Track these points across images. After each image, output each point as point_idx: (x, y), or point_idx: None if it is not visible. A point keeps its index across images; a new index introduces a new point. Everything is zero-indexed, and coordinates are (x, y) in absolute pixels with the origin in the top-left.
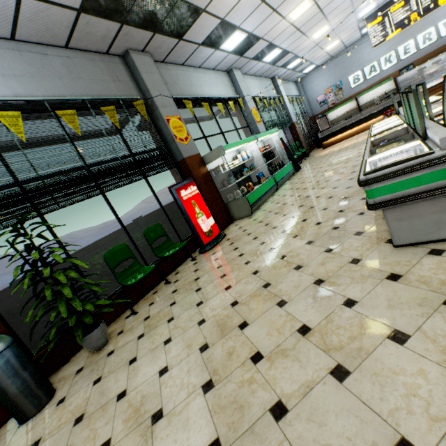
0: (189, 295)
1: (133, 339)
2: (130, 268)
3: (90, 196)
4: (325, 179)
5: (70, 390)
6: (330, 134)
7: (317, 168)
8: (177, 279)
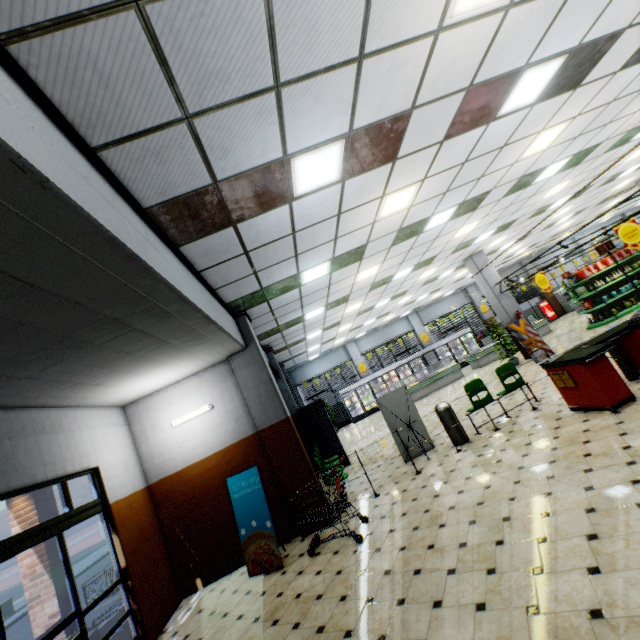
0: None
1: None
2: None
3: None
4: None
5: None
6: None
7: None
8: None
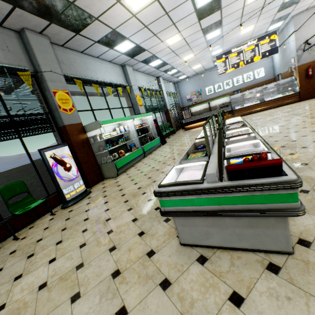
0: (20, 261)
1: None
2: None
3: None
4: (174, 157)
5: None
6: (190, 122)
7: (174, 145)
8: (26, 235)
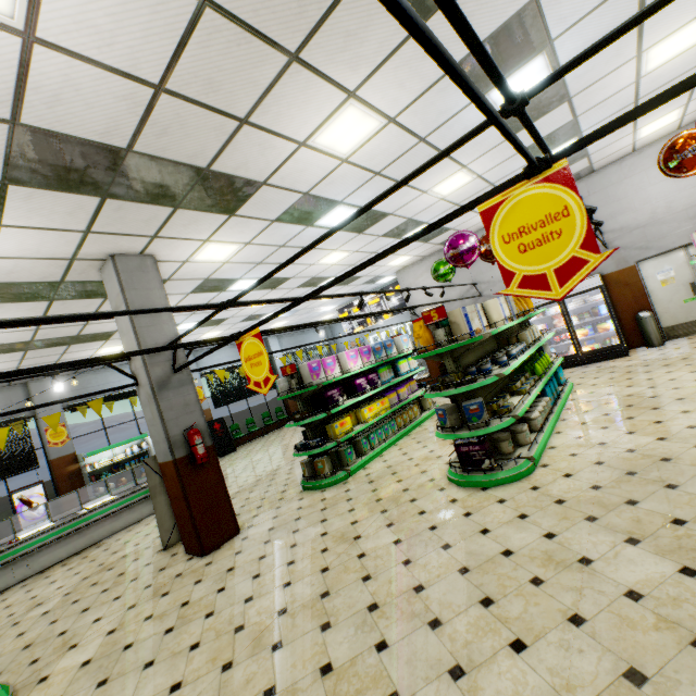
0: None
1: None
2: None
3: None
4: None
5: None
6: None
7: None
8: None
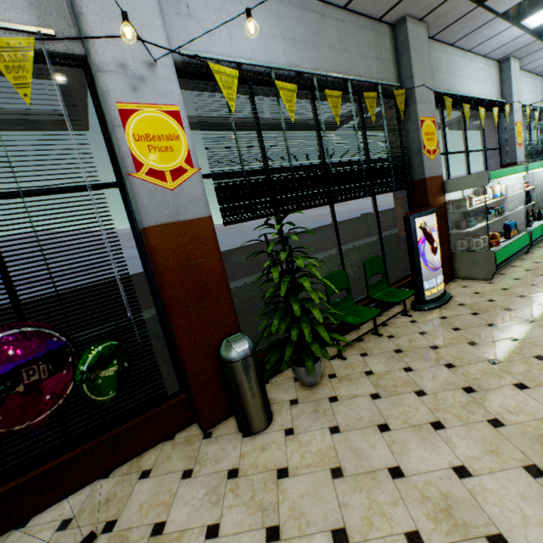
0: (435, 367)
1: (363, 395)
2: (342, 302)
3: (325, 203)
4: None
5: (294, 422)
6: None
7: None
8: (390, 333)
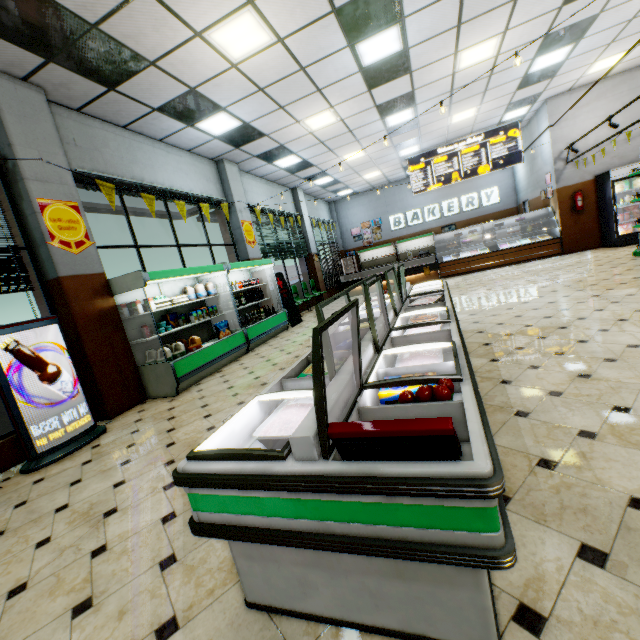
0: None
1: None
2: None
3: None
4: None
5: None
6: (355, 280)
7: None
8: None
